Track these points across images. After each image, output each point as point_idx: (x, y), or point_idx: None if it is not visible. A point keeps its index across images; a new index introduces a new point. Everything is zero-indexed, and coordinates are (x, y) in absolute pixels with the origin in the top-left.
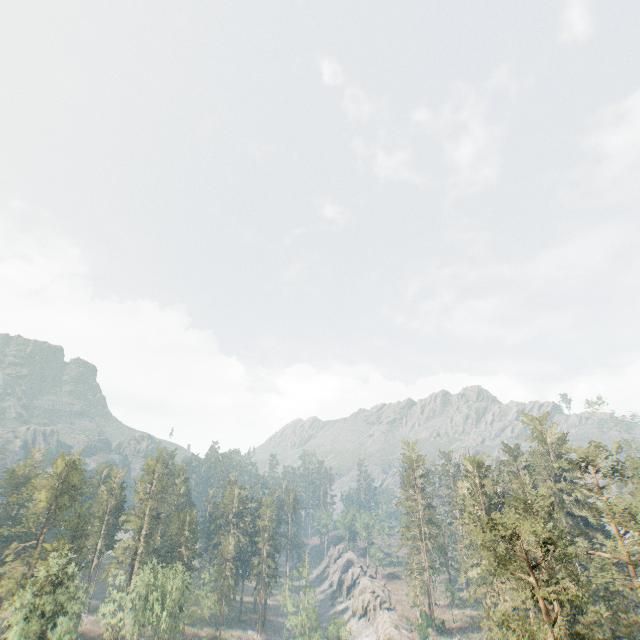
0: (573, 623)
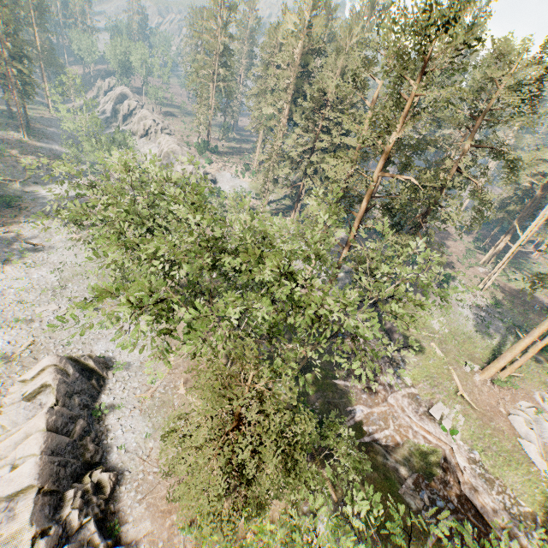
0: (337, 149)
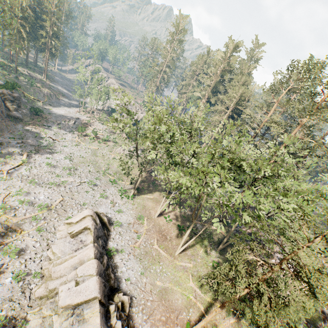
0: (236, 121)
